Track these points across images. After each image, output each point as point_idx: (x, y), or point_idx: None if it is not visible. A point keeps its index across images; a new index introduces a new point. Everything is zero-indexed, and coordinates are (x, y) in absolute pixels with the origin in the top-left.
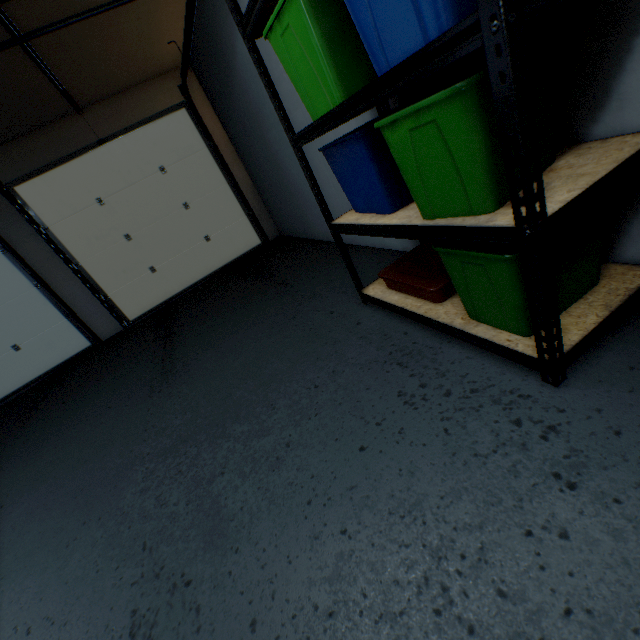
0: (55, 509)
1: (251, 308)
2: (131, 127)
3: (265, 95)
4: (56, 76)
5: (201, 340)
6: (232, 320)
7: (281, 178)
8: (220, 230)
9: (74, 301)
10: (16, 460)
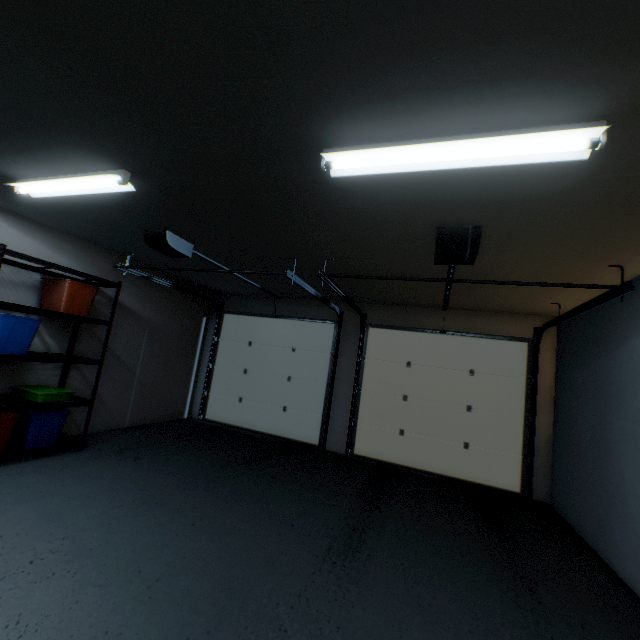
0: (207, 579)
1: (470, 571)
2: (471, 333)
3: (639, 391)
4: (450, 291)
5: (397, 547)
6: (440, 561)
7: (600, 463)
8: (483, 447)
9: (336, 409)
10: (223, 492)
